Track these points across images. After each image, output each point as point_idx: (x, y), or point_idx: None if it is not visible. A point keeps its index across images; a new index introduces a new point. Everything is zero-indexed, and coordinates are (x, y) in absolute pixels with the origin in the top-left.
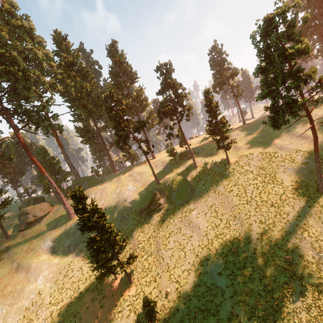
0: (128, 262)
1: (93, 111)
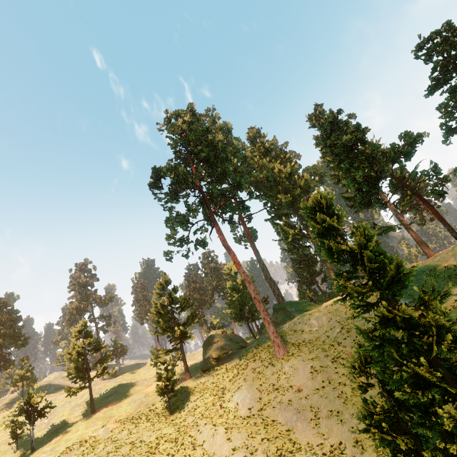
0: None
1: (297, 196)
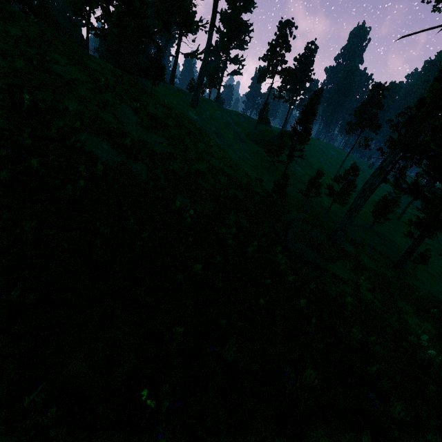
0: (291, 161)
1: None
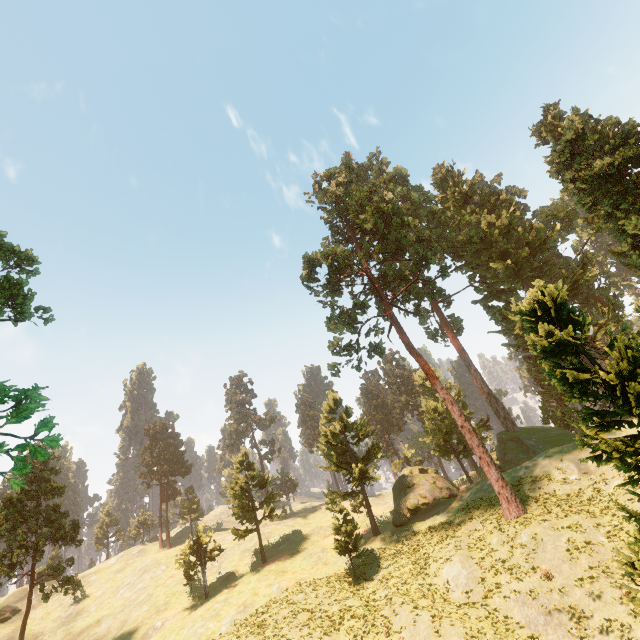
0: None
1: (524, 261)
